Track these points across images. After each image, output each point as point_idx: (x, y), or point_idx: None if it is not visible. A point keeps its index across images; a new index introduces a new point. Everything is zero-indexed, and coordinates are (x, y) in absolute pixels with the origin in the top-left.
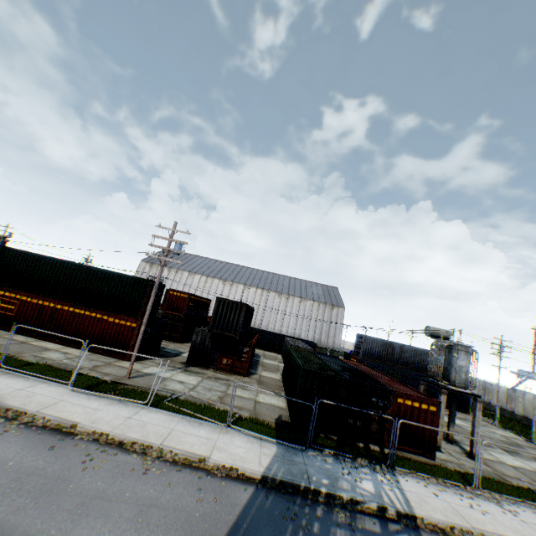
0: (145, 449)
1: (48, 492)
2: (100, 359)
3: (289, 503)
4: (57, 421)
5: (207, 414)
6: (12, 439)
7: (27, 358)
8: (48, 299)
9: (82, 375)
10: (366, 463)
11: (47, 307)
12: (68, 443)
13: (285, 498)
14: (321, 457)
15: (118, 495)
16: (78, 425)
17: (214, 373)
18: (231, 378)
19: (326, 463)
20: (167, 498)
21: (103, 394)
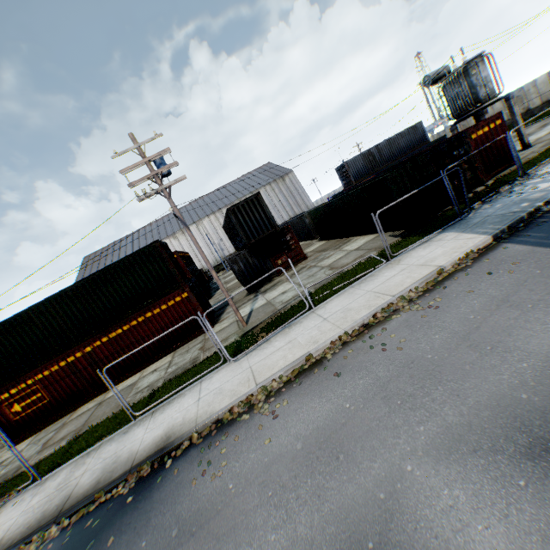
0: (389, 310)
1: (432, 373)
2: (191, 346)
3: (546, 224)
4: (288, 371)
5: (358, 273)
6: (294, 407)
7: (136, 400)
8: (67, 354)
9: (209, 358)
10: (507, 188)
11: (76, 362)
12: (336, 364)
13: (535, 227)
14: (481, 210)
15: (470, 323)
16: (311, 354)
17: (285, 276)
18: (301, 266)
19: (493, 207)
20: (496, 292)
21: (266, 336)
